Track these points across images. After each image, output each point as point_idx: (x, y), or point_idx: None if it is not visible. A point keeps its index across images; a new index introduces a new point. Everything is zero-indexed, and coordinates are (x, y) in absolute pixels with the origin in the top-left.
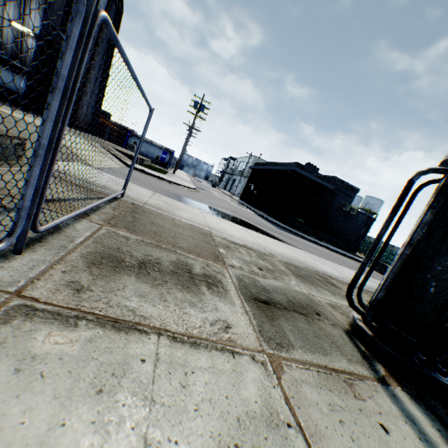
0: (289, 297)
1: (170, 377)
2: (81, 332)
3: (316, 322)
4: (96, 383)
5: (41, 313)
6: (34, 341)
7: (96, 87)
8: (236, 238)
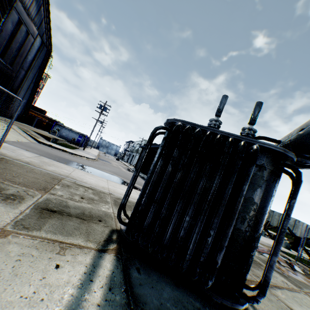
0: (85, 211)
1: None
2: None
3: (89, 223)
4: None
5: None
6: None
7: (28, 92)
8: (87, 183)
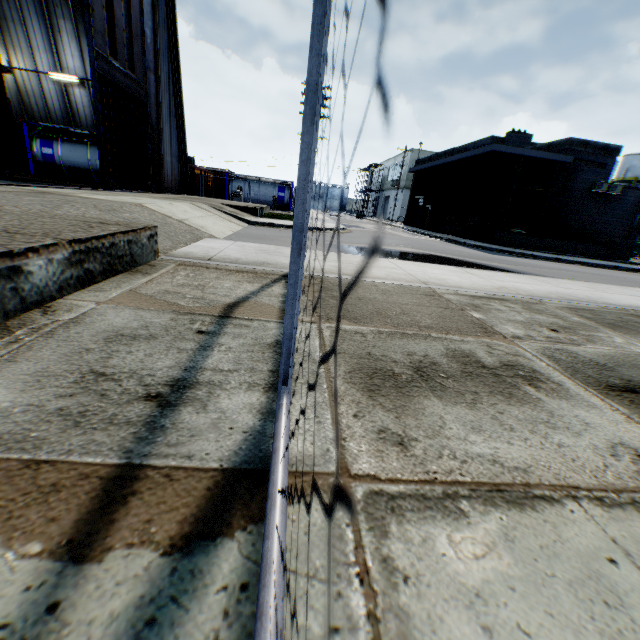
0: None
1: None
2: (482, 525)
3: None
4: (605, 630)
5: (403, 501)
6: (447, 560)
7: (173, 125)
8: (468, 288)
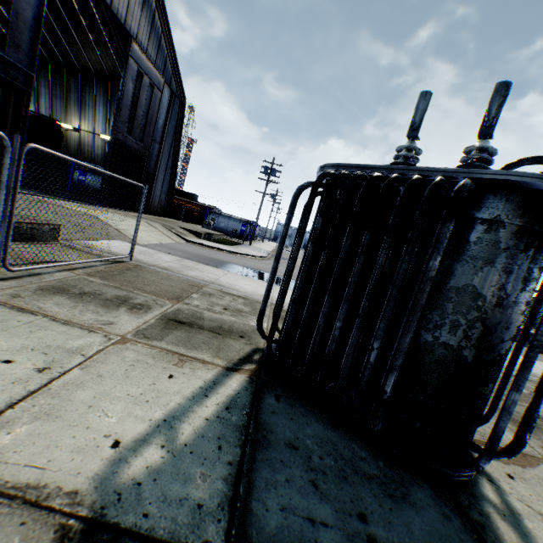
0: (223, 325)
1: (28, 328)
2: None
3: (225, 339)
4: None
5: None
6: None
7: (168, 174)
8: (239, 291)
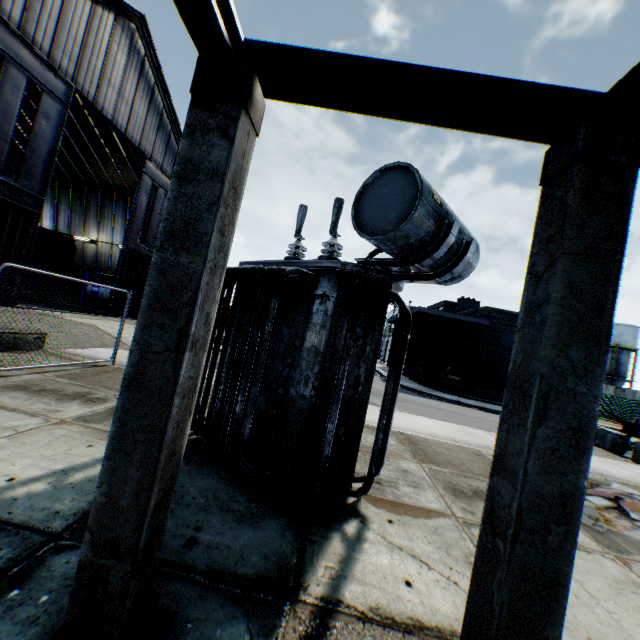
0: None
1: None
2: None
3: None
4: None
5: None
6: None
7: None
8: None
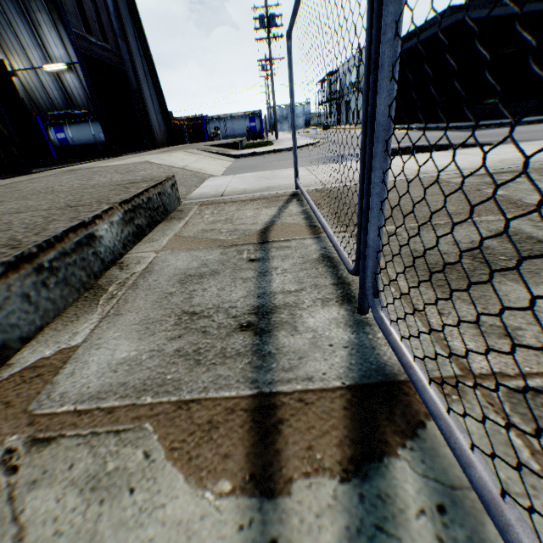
0: None
1: None
2: None
3: None
4: None
5: None
6: None
7: (150, 85)
8: (469, 168)
